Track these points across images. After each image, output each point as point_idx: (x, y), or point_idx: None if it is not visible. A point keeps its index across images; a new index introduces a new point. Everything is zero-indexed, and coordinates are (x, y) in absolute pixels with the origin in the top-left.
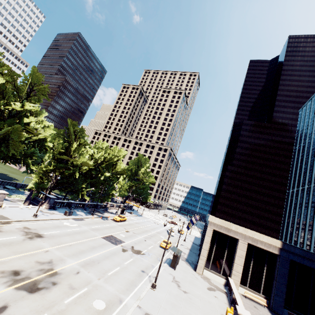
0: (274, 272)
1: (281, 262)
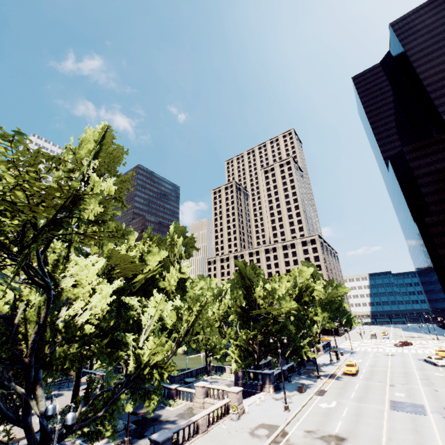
0: None
1: None
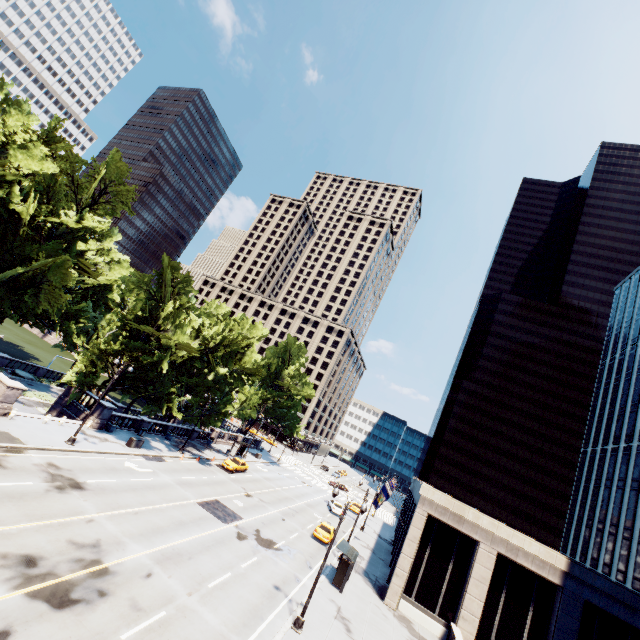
0: (548, 624)
1: (564, 602)
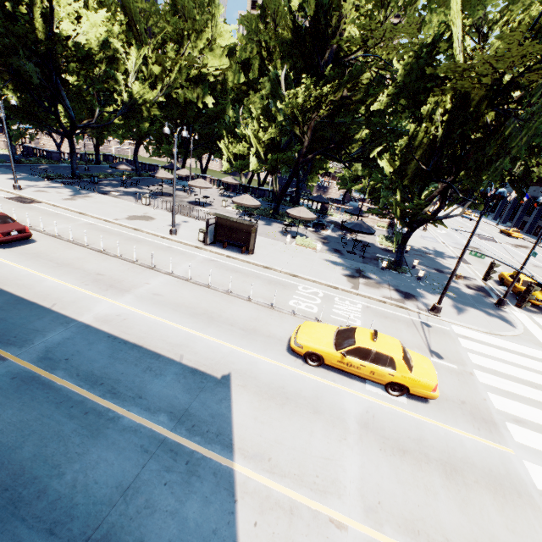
0: None
1: None
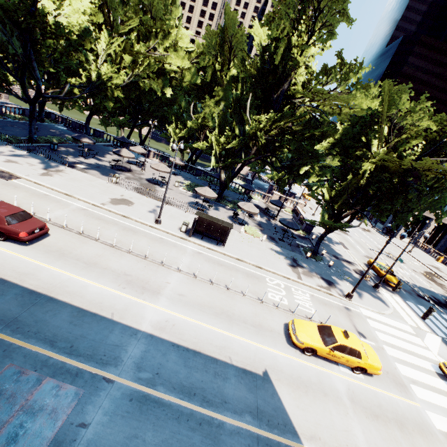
0: (445, 236)
1: None
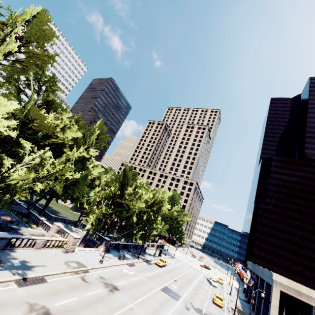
0: None
1: None
